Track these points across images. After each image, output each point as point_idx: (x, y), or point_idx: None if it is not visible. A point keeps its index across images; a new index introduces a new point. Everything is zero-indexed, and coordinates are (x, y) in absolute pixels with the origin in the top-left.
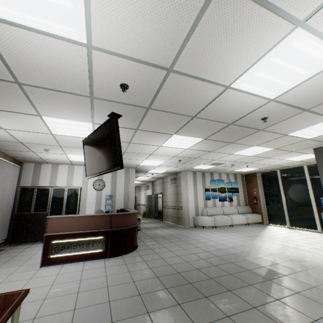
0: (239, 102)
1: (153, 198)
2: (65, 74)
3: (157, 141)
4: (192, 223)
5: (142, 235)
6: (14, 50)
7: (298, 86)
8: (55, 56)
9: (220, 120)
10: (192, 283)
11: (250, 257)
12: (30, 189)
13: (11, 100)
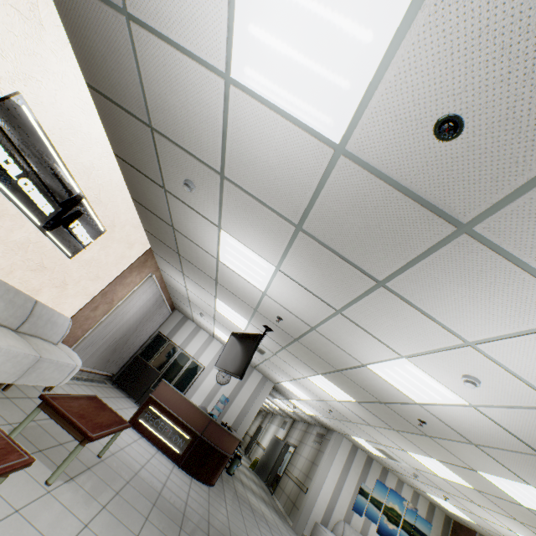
0: (382, 384)
1: (280, 445)
2: (245, 293)
3: (303, 369)
4: (308, 530)
5: (228, 482)
6: (225, 274)
7: (438, 405)
8: (244, 286)
9: (368, 390)
10: None
11: None
12: (164, 338)
13: (206, 283)
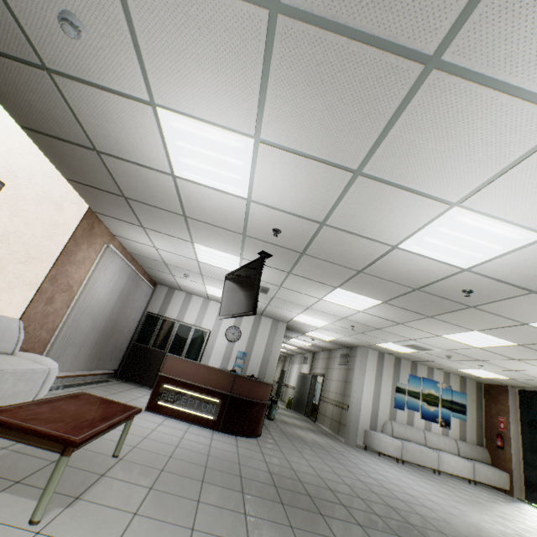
0: (417, 265)
1: (308, 379)
2: (225, 215)
3: (316, 291)
4: (360, 439)
5: (272, 427)
6: (191, 196)
7: (495, 259)
8: (220, 203)
9: (399, 281)
10: (311, 496)
11: (429, 515)
12: (156, 317)
13: (174, 227)
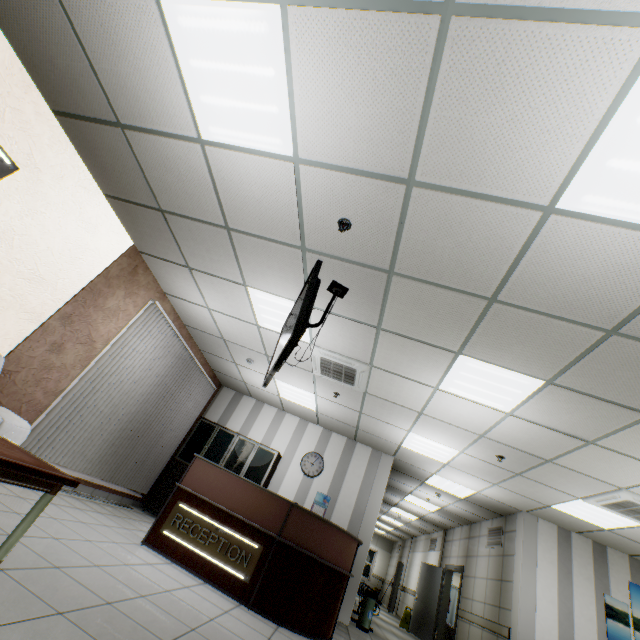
0: (604, 254)
1: (437, 575)
2: (272, 210)
3: (426, 369)
4: None
5: (361, 639)
6: (227, 180)
7: None
8: (262, 182)
9: (571, 315)
10: None
11: None
12: (211, 425)
13: (220, 257)
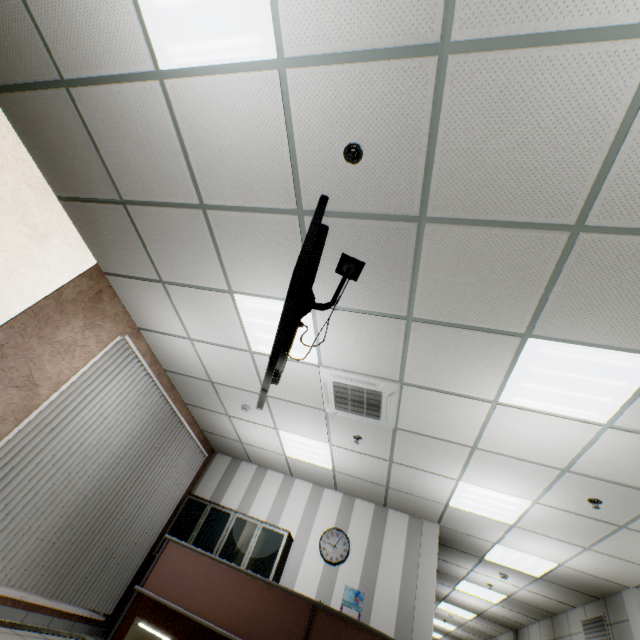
0: None
1: None
2: (256, 159)
3: (478, 373)
4: None
5: None
6: (196, 128)
7: None
8: (240, 116)
9: None
10: None
11: None
12: (200, 503)
13: (197, 255)
